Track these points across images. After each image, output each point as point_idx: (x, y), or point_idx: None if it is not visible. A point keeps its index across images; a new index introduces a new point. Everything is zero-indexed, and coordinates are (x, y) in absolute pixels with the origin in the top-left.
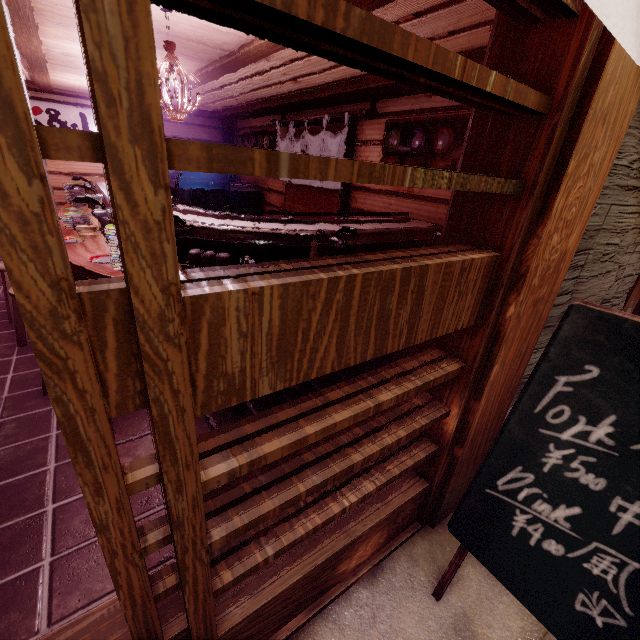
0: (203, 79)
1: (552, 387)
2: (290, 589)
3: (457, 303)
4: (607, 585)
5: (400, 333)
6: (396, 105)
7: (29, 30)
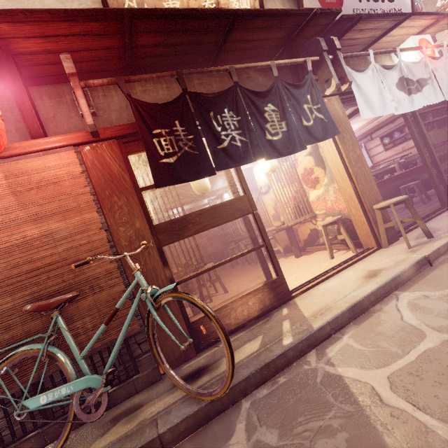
0: None
1: None
2: None
3: None
4: None
5: (447, 137)
6: (378, 132)
7: None
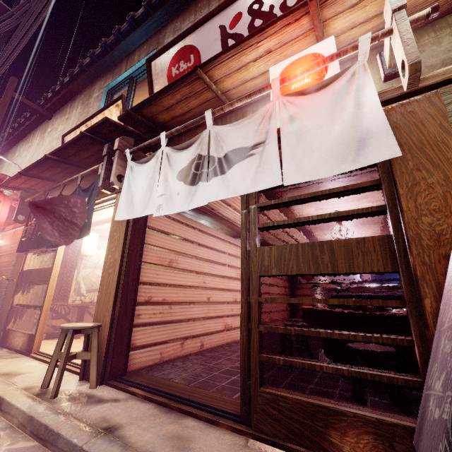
0: (382, 231)
1: (445, 299)
2: (293, 402)
3: (364, 257)
4: (447, 424)
5: (326, 266)
6: None
7: (309, 235)
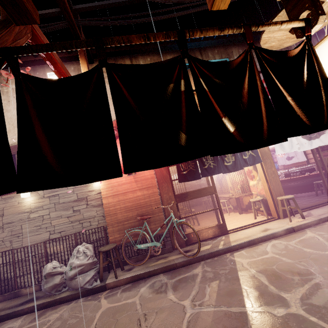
0: None
1: None
2: None
3: None
4: None
5: None
6: None
7: None
